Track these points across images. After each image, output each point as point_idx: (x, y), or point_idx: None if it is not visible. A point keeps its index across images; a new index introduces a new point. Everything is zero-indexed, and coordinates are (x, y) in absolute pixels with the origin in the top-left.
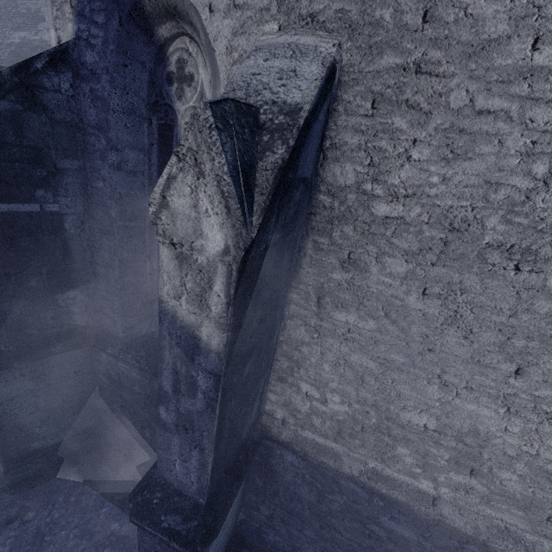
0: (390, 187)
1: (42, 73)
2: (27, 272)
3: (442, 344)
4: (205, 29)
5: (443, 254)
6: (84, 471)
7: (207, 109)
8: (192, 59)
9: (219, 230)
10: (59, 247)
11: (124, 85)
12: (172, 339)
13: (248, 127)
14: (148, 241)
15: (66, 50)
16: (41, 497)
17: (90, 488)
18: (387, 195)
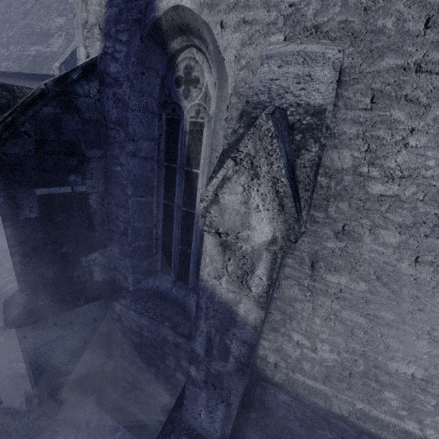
0: (386, 170)
1: (77, 83)
2: (60, 241)
3: (432, 305)
4: (216, 42)
5: (437, 227)
6: (99, 399)
7: (269, 120)
8: (198, 65)
9: (268, 223)
10: (84, 220)
11: (141, 89)
12: (208, 311)
13: (286, 129)
14: (155, 212)
15: (95, 63)
16: (67, 422)
17: (106, 414)
18: (383, 176)
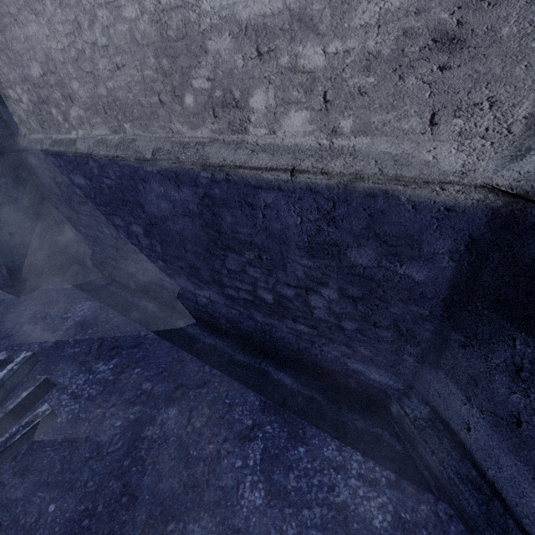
0: None
1: None
2: None
3: None
4: None
5: None
6: None
7: None
8: None
9: None
10: None
11: None
12: None
13: None
14: None
15: None
16: None
17: None
18: None
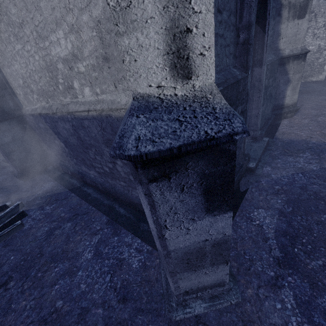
0: None
1: None
2: None
3: (2, 50)
4: None
5: None
6: None
7: None
8: None
9: None
10: None
11: None
12: None
13: None
14: None
15: None
16: None
17: None
18: None
